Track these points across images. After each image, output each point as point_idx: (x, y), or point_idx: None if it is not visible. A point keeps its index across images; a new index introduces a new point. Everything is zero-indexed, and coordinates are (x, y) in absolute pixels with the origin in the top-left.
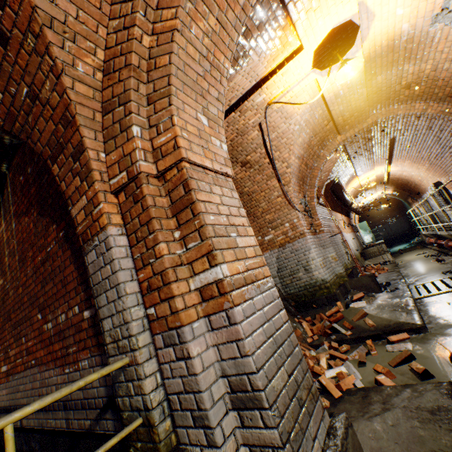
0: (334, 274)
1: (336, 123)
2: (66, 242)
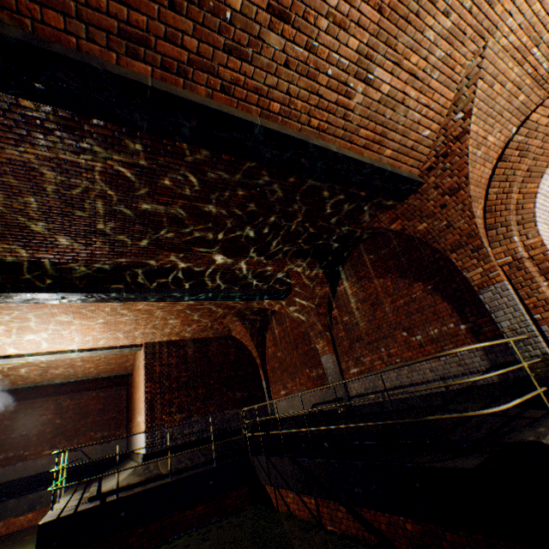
0: None
1: None
2: (434, 291)
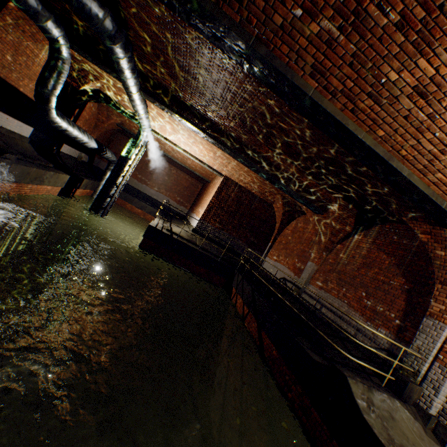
0: None
1: None
2: (405, 291)
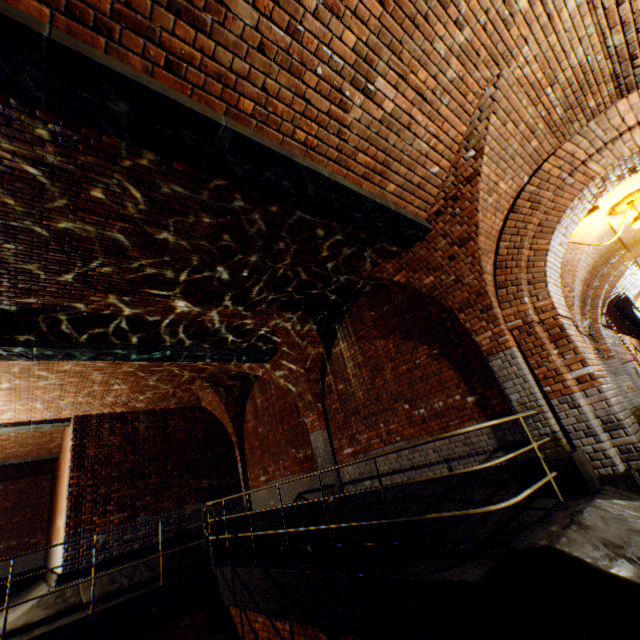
0: (632, 405)
1: (625, 244)
2: (440, 357)
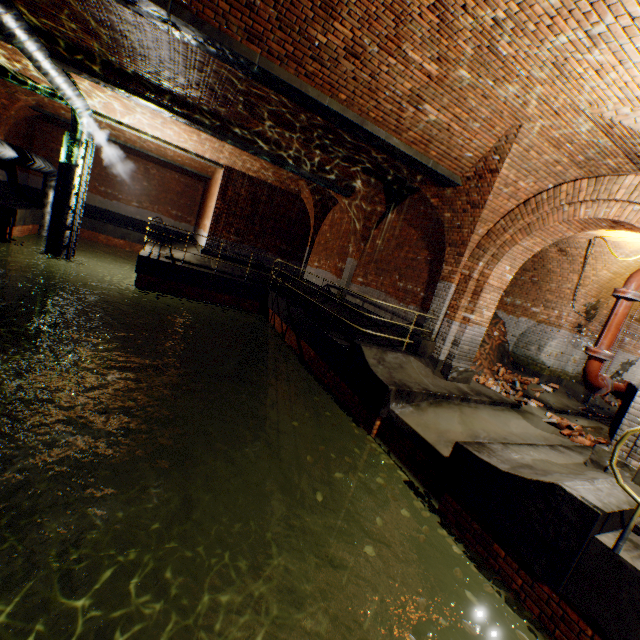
0: (561, 368)
1: None
2: (429, 263)
